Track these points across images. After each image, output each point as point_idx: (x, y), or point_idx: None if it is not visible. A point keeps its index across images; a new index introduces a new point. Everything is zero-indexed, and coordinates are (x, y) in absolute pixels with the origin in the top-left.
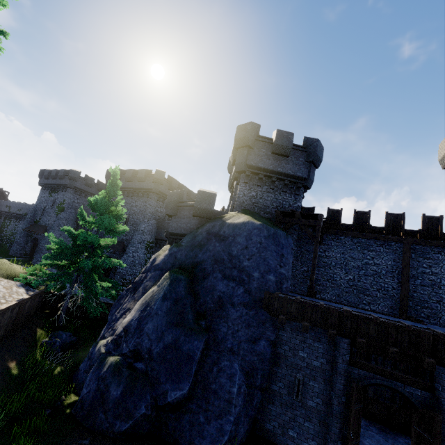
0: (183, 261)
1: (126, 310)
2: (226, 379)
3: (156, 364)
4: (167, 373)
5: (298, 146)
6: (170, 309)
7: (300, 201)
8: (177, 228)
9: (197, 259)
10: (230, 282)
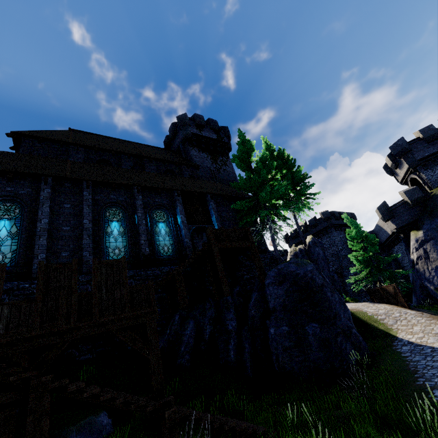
0: None
1: (435, 268)
2: None
3: None
4: None
5: None
6: None
7: None
8: (403, 222)
9: None
10: None
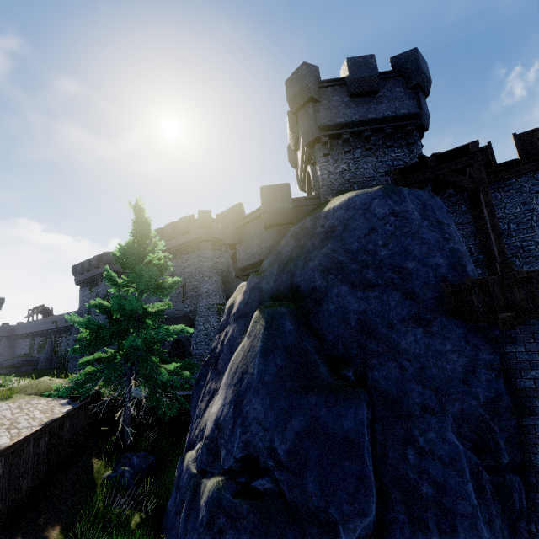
0: (274, 291)
1: (211, 393)
2: (442, 469)
3: (293, 475)
4: (320, 487)
5: (386, 73)
6: (282, 367)
7: (419, 152)
8: (248, 257)
9: (295, 278)
10: (369, 292)
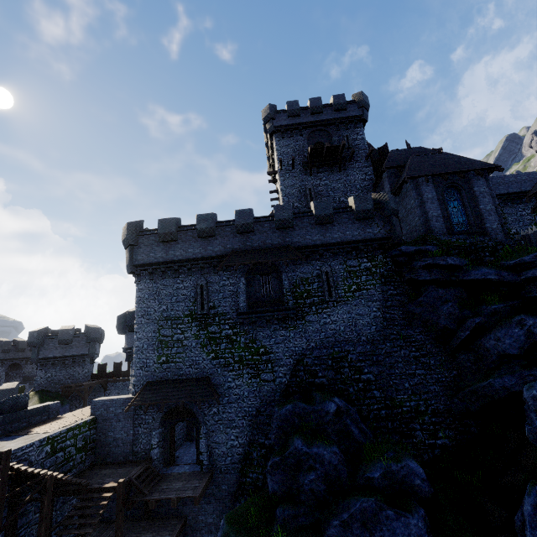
0: None
1: None
2: None
3: None
4: None
5: (80, 333)
6: None
7: (87, 368)
8: None
9: None
10: None
